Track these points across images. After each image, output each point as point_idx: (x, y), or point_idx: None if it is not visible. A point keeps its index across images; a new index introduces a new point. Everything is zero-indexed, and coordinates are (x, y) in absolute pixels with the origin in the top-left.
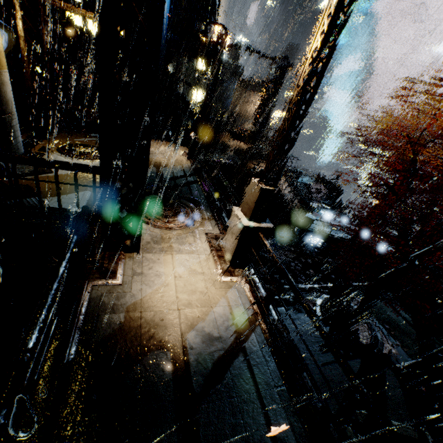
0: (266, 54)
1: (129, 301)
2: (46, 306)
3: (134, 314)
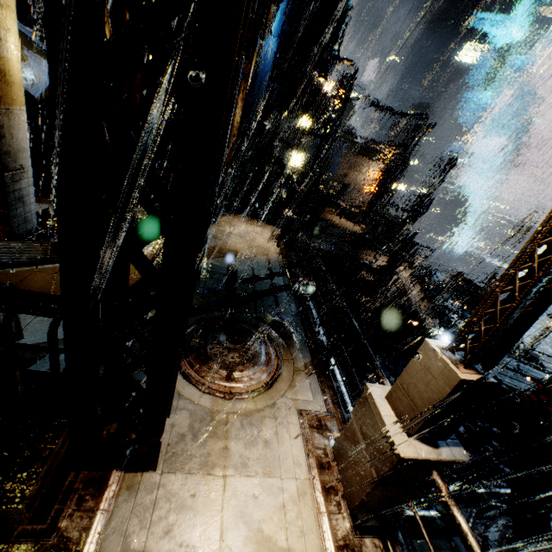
0: (397, 110)
1: None
2: None
3: None
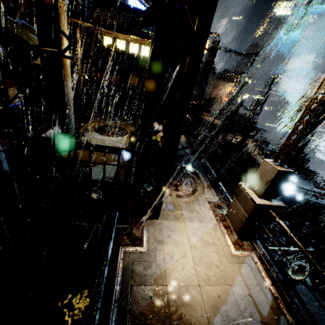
0: (241, 53)
1: (155, 272)
2: (100, 299)
3: (161, 288)
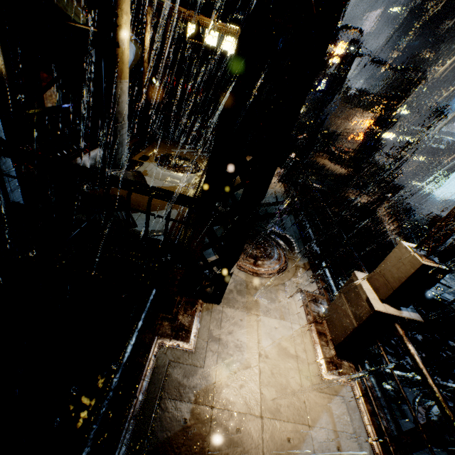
0: (394, 65)
1: (200, 383)
2: (96, 425)
3: (203, 410)
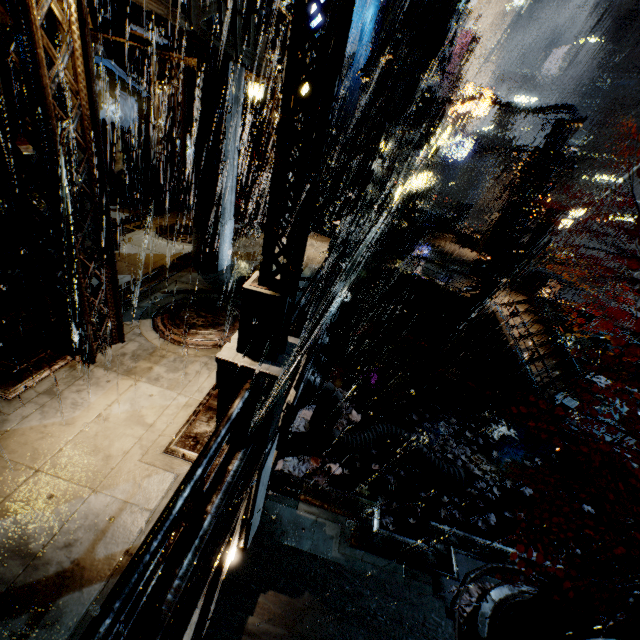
0: (527, 106)
1: None
2: None
3: None
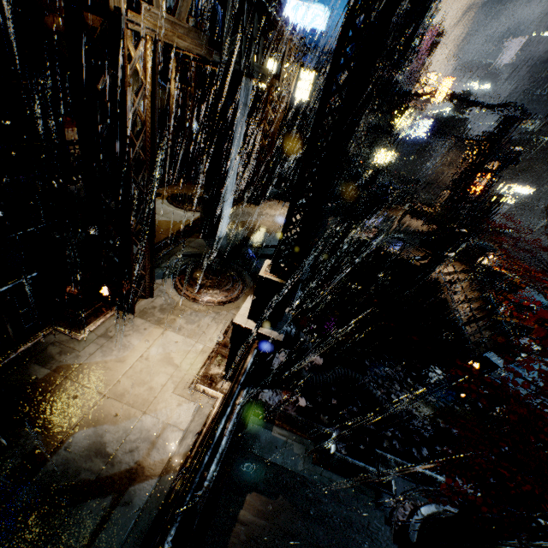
0: (482, 102)
1: (68, 361)
2: None
3: (57, 376)
